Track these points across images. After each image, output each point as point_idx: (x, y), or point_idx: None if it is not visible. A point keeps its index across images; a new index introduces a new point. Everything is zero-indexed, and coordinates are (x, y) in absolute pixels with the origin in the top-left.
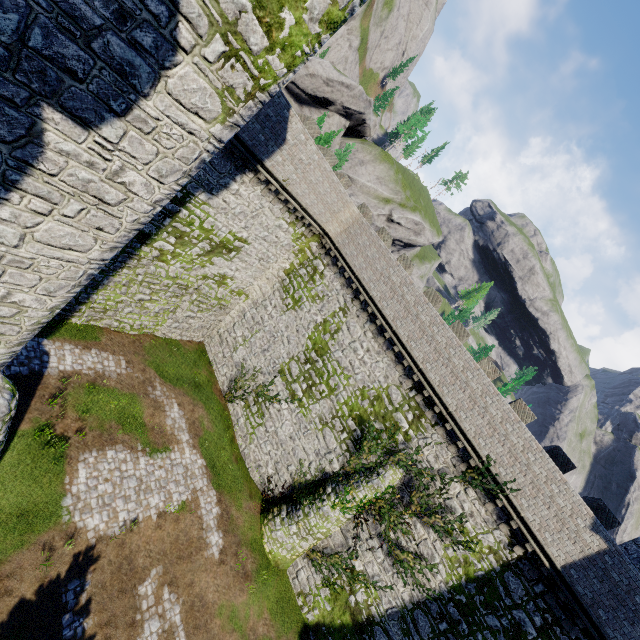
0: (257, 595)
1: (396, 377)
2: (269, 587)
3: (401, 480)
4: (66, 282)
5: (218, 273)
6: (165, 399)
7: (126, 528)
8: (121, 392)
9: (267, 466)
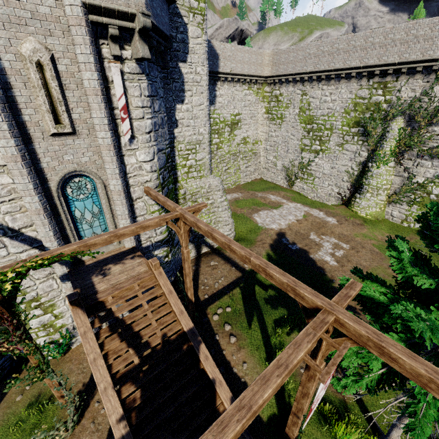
0: (373, 229)
1: (355, 86)
2: (378, 226)
3: (404, 122)
4: (205, 119)
5: (241, 139)
6: (264, 195)
7: (287, 226)
8: (247, 199)
9: (333, 190)
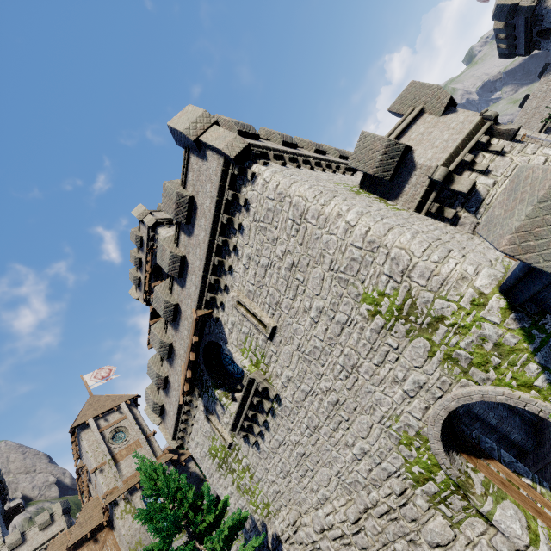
0: None
1: None
2: None
3: None
4: None
5: None
6: None
7: None
8: None
9: None
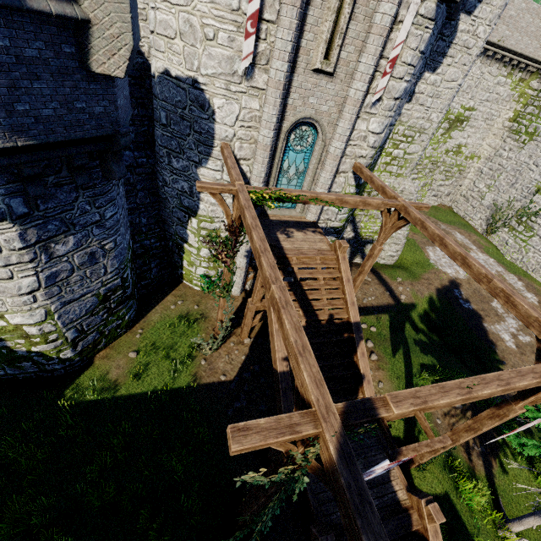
0: None
1: None
2: None
3: None
4: (447, 102)
5: (455, 145)
6: (448, 230)
7: (466, 278)
8: None
9: None
